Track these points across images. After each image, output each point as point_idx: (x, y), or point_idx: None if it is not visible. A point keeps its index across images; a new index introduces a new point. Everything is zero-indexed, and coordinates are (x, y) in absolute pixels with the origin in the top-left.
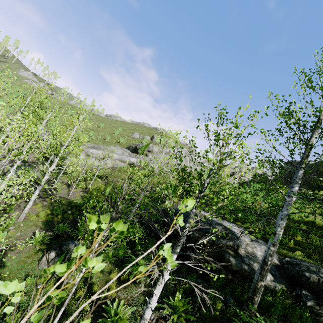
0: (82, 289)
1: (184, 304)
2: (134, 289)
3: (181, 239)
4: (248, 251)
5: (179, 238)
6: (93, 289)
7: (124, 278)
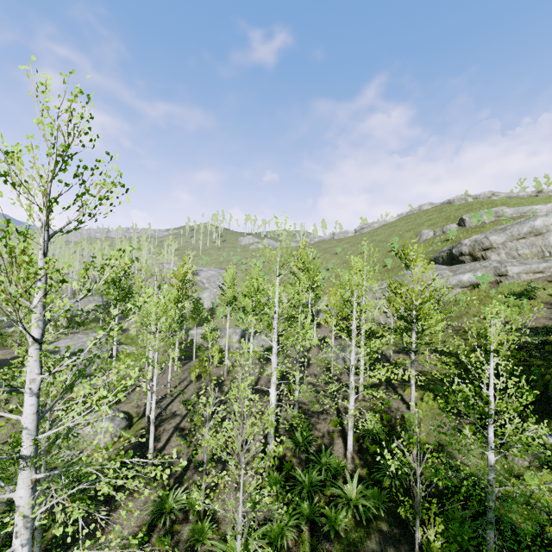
0: None
1: None
2: None
3: None
4: None
5: None
6: None
7: None
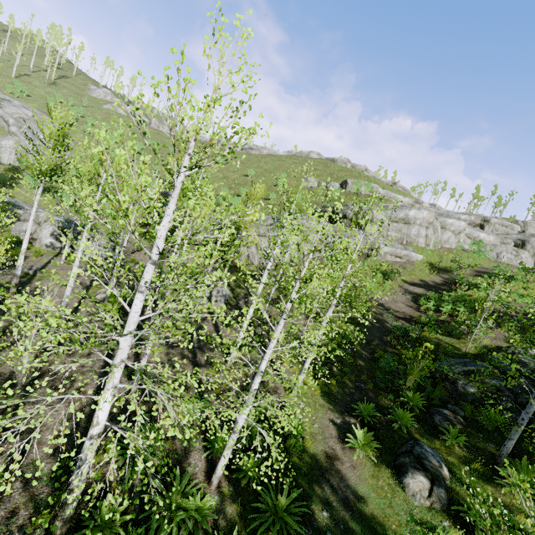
0: None
1: None
2: None
3: None
4: None
5: None
6: None
7: None
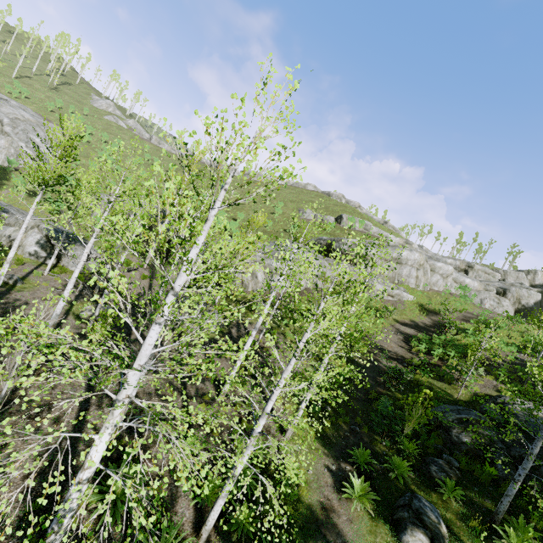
0: None
1: None
2: None
3: None
4: None
5: None
6: None
7: None
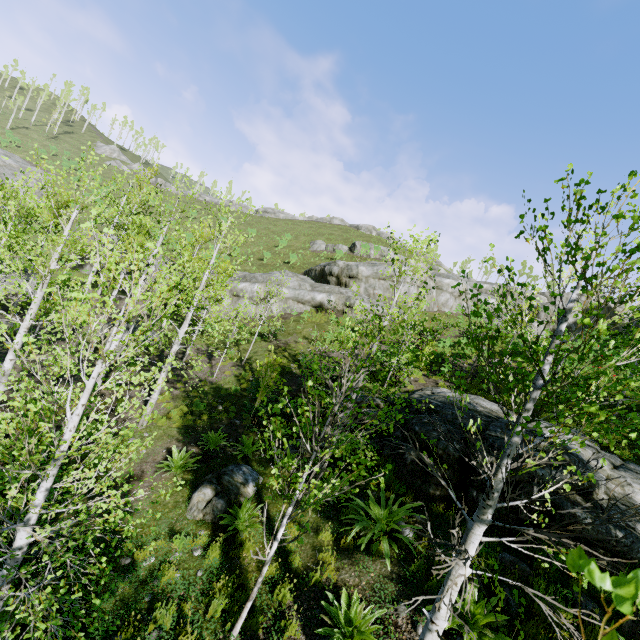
0: (271, 562)
1: (488, 610)
2: (371, 568)
3: (494, 494)
4: (613, 493)
5: (490, 490)
6: (292, 563)
7: (346, 543)
